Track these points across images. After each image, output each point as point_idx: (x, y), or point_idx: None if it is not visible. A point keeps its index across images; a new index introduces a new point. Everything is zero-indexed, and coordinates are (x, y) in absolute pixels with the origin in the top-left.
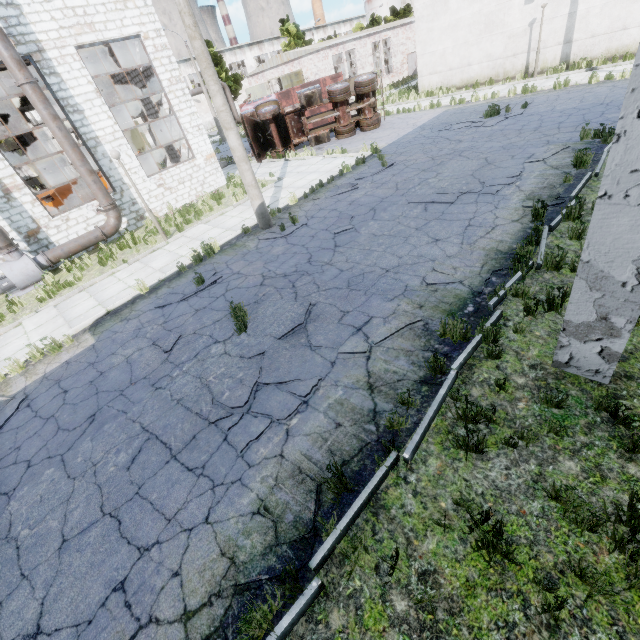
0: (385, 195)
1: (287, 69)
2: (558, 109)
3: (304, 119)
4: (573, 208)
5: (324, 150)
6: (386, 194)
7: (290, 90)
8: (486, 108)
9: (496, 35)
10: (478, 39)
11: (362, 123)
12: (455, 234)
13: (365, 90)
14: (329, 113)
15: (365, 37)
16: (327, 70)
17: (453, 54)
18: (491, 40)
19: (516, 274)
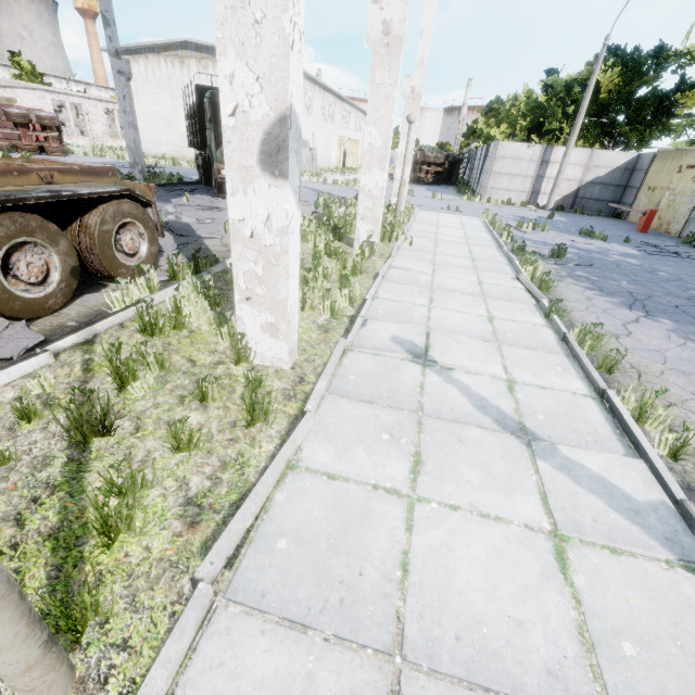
0: None
1: None
2: (168, 171)
3: None
4: None
5: None
6: None
7: None
8: None
9: (174, 131)
10: (163, 129)
11: (46, 148)
12: None
13: (45, 123)
14: (9, 129)
15: (96, 100)
16: (45, 109)
17: (149, 133)
18: (172, 133)
19: None
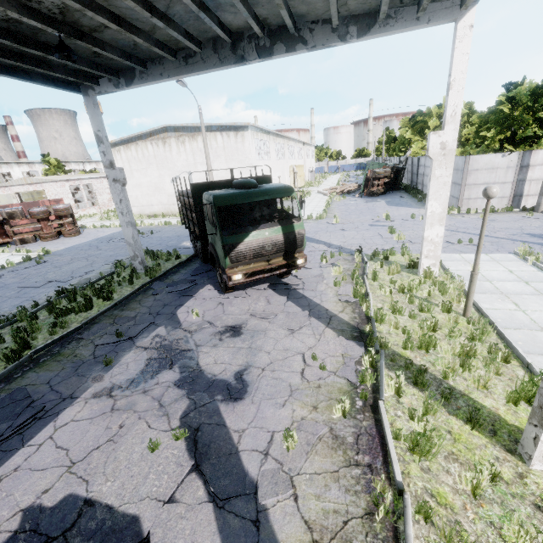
0: (10, 282)
1: (32, 188)
2: (162, 236)
3: (7, 227)
4: (71, 289)
5: (22, 249)
6: (12, 282)
7: (9, 205)
8: (141, 231)
9: (162, 193)
10: (154, 193)
11: (63, 232)
12: (12, 305)
13: (61, 213)
14: (33, 224)
15: (101, 178)
16: (65, 193)
17: (142, 198)
18: (160, 195)
19: (0, 325)
